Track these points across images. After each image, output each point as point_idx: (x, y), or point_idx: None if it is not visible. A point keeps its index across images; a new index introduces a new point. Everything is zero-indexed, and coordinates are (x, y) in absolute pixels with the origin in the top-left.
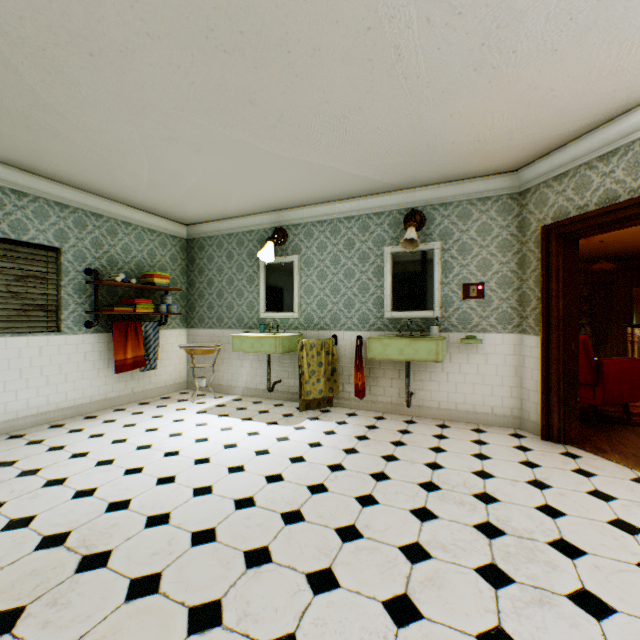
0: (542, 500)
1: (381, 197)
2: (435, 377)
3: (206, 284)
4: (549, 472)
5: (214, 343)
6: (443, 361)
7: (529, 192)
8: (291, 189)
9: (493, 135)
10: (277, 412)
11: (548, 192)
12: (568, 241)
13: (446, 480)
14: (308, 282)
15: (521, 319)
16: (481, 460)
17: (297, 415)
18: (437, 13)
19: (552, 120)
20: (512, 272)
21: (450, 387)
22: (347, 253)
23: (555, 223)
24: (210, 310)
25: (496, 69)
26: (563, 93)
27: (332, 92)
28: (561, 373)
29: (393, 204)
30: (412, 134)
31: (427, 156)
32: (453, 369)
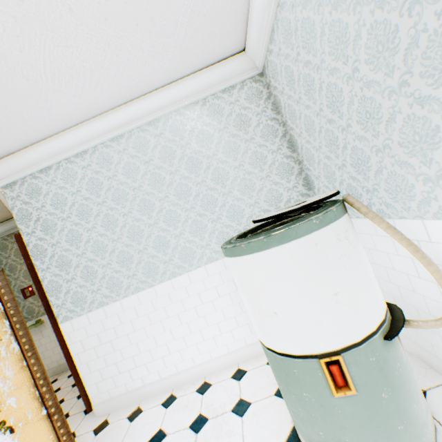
0: None
1: None
2: None
3: None
4: None
5: None
6: None
7: None
8: None
9: None
10: None
11: None
12: None
13: None
14: None
15: None
16: None
17: None
18: None
19: None
20: None
21: (41, 356)
22: None
23: None
24: None
25: None
26: None
27: None
28: None
29: None
30: None
31: None
32: (38, 344)
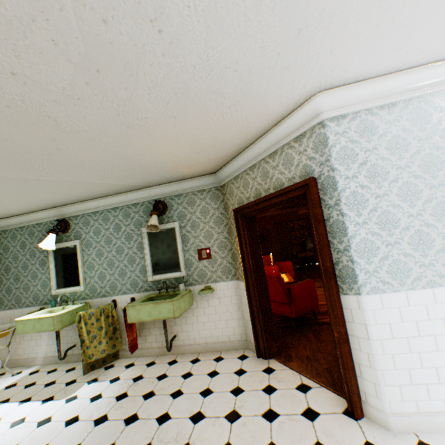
0: (227, 438)
1: (134, 193)
2: (189, 320)
3: (4, 271)
4: (247, 397)
5: (11, 323)
6: (193, 307)
7: (225, 186)
8: (56, 194)
9: (181, 157)
10: (63, 381)
11: (233, 187)
12: (248, 218)
13: (164, 436)
14: (90, 260)
15: (236, 270)
16: (204, 397)
17: (80, 380)
18: (60, 98)
19: (212, 149)
20: (226, 238)
21: (200, 326)
22: (117, 234)
23: (238, 208)
24: (9, 293)
25: (144, 126)
26: (204, 136)
27: (22, 141)
28: (259, 308)
29: (144, 197)
30: (120, 160)
31: (146, 170)
32: (200, 312)
